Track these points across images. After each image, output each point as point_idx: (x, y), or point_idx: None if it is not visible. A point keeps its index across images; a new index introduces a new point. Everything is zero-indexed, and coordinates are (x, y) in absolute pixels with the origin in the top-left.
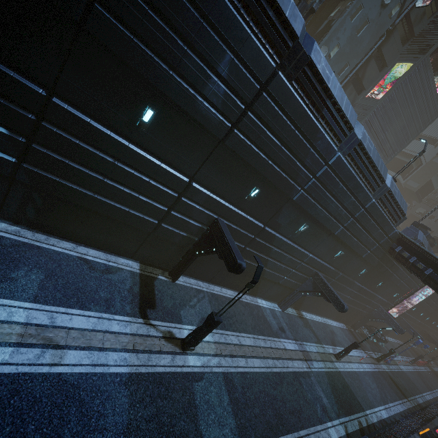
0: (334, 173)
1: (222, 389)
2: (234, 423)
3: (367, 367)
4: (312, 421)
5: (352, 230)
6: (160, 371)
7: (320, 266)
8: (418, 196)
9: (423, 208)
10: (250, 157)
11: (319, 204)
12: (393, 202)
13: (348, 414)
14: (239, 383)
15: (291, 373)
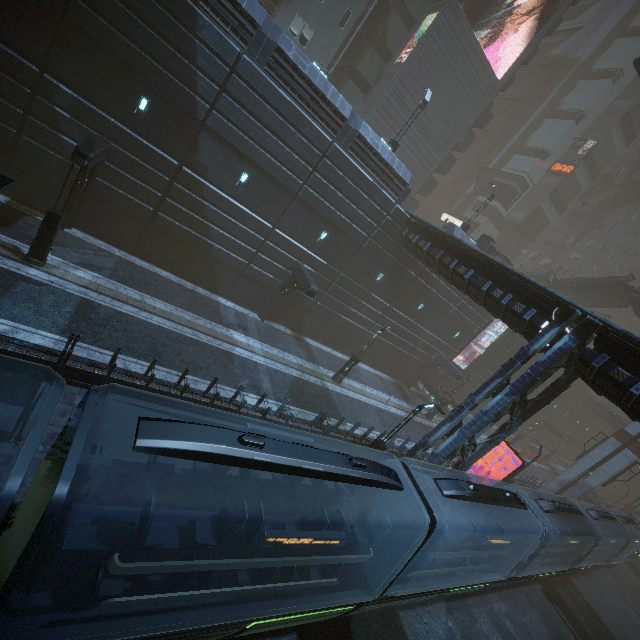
0: (254, 90)
1: (70, 303)
2: (65, 323)
3: (398, 411)
4: (220, 381)
5: (322, 192)
6: None
7: (299, 252)
8: (527, 231)
9: (549, 258)
10: (113, 43)
11: (253, 141)
12: (378, 159)
13: (303, 408)
14: (106, 313)
15: (222, 350)
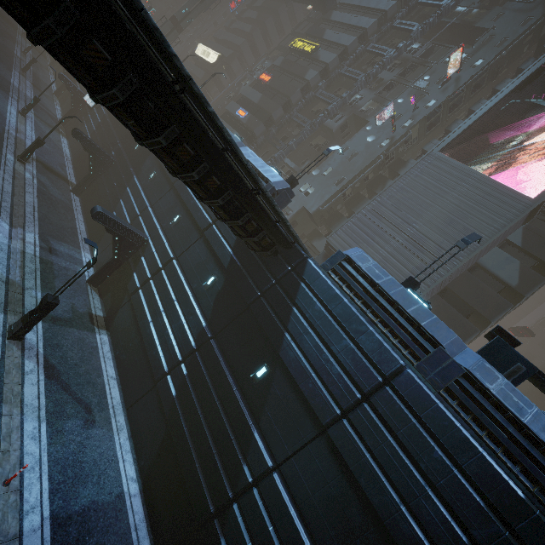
0: None
1: None
2: None
3: None
4: None
5: None
6: (4, 143)
7: (153, 228)
8: None
9: None
10: None
11: None
12: None
13: None
14: None
15: None
